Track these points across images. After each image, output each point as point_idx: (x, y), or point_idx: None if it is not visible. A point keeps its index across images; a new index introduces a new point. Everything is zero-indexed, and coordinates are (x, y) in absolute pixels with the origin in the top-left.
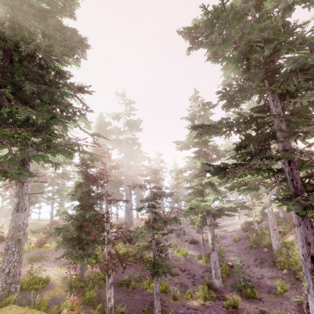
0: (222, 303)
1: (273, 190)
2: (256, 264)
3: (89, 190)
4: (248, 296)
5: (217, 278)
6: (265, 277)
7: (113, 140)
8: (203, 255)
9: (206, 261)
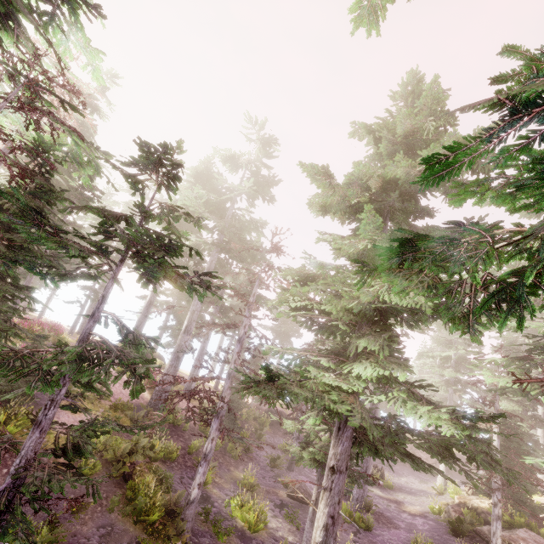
0: None
1: None
2: None
3: None
4: None
5: None
6: None
7: (210, 204)
8: None
9: None
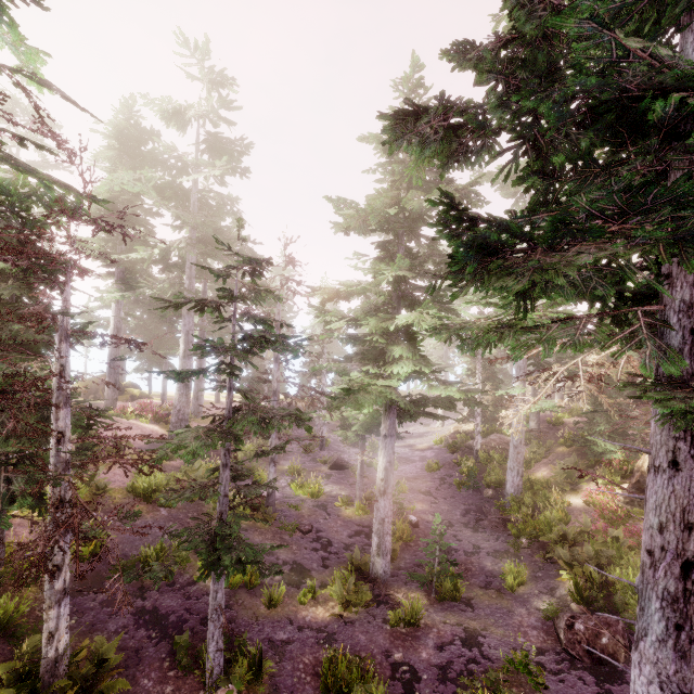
0: (384, 613)
1: (566, 365)
2: (467, 521)
3: (32, 300)
4: (445, 595)
5: (381, 556)
6: (481, 551)
7: (161, 186)
8: (358, 497)
9: (362, 511)
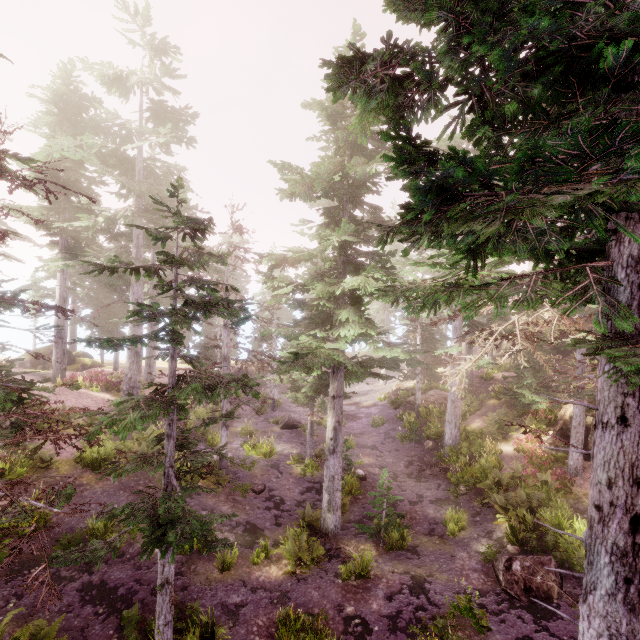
0: (335, 567)
1: (504, 325)
2: (410, 472)
3: None
4: (392, 545)
5: (331, 512)
6: (424, 500)
7: (104, 153)
8: (309, 455)
9: (313, 468)
